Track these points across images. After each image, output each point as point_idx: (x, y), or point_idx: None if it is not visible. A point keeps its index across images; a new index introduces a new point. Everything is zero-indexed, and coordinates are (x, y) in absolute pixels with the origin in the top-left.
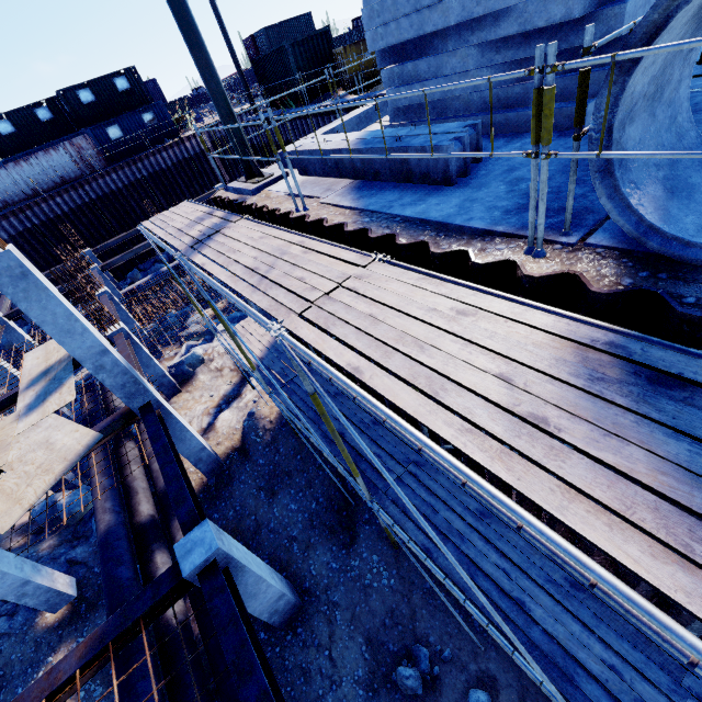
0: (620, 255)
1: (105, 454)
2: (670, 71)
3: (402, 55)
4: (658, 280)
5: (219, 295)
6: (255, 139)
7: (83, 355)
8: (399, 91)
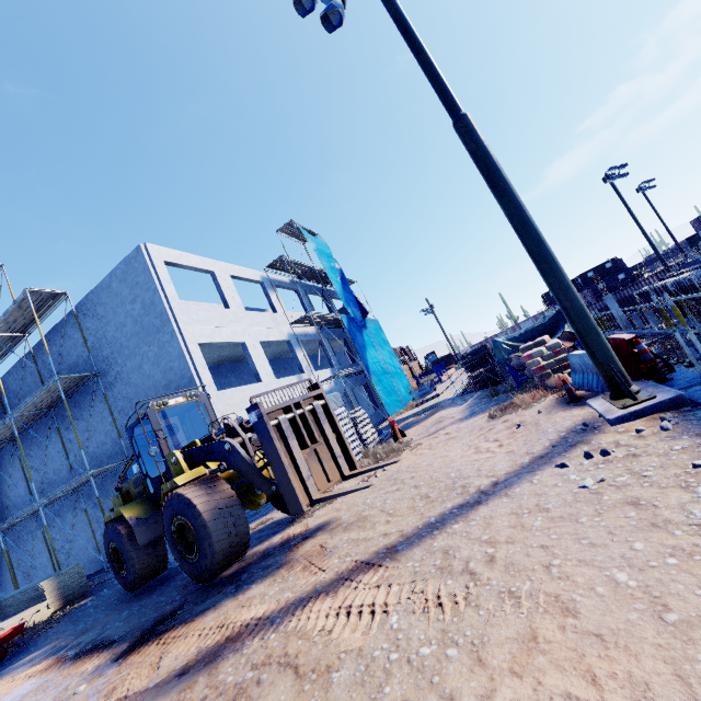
0: None
1: None
2: None
3: None
4: None
5: None
6: None
7: (618, 316)
8: None
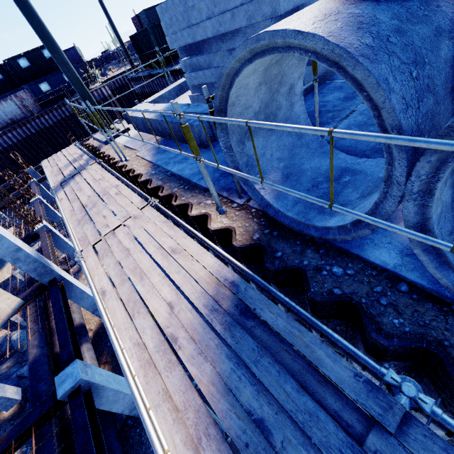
0: (261, 215)
1: (37, 308)
2: (276, 103)
3: (190, 51)
4: (272, 236)
5: None
6: (136, 90)
7: (4, 253)
8: (191, 75)
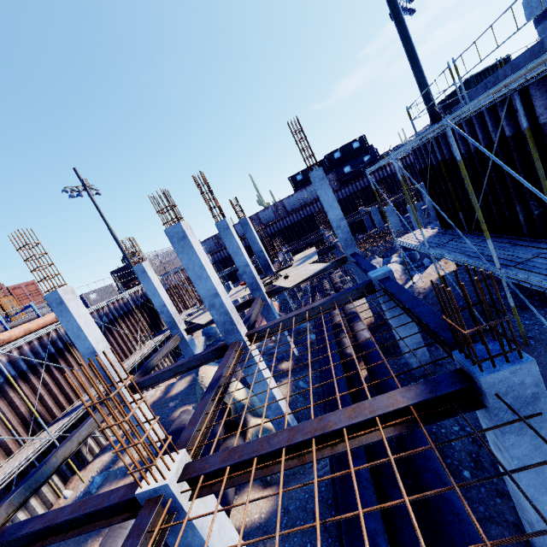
0: None
1: (322, 297)
2: None
3: None
4: None
5: (393, 253)
6: None
7: (334, 219)
8: None
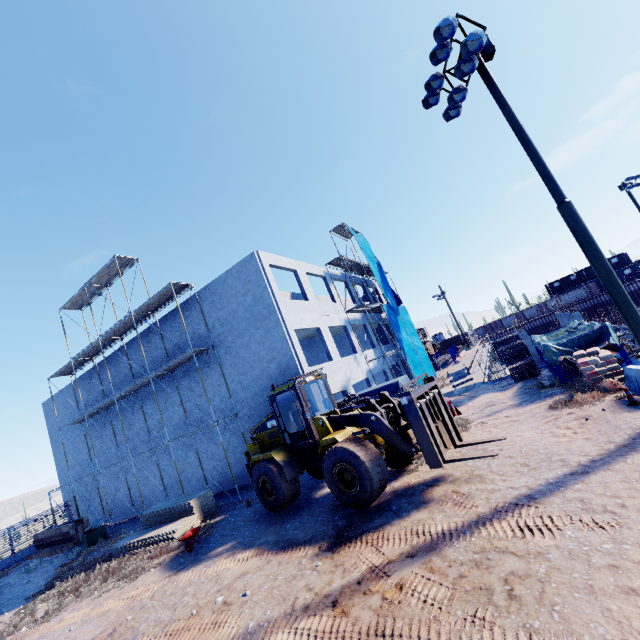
0: None
1: None
2: None
3: None
4: None
5: None
6: None
7: None
8: None
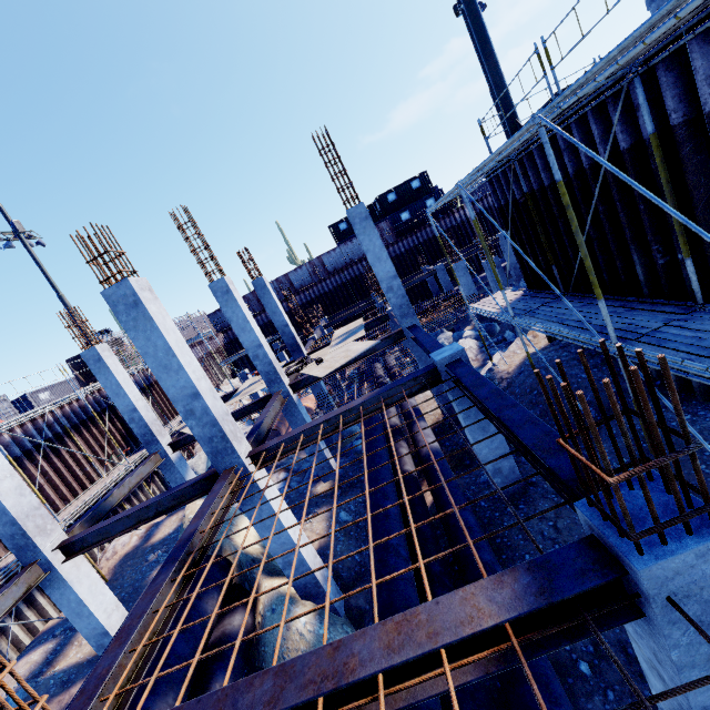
0: None
1: (372, 388)
2: None
3: None
4: None
5: (466, 326)
6: None
7: (383, 277)
8: None
